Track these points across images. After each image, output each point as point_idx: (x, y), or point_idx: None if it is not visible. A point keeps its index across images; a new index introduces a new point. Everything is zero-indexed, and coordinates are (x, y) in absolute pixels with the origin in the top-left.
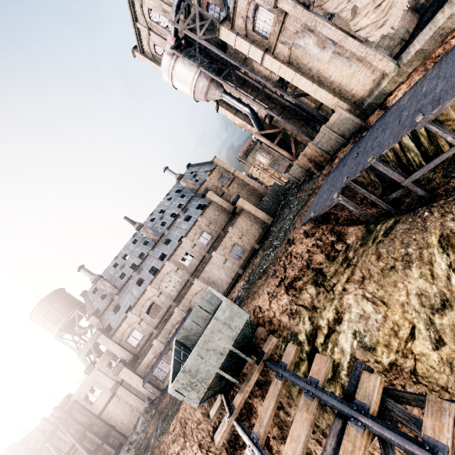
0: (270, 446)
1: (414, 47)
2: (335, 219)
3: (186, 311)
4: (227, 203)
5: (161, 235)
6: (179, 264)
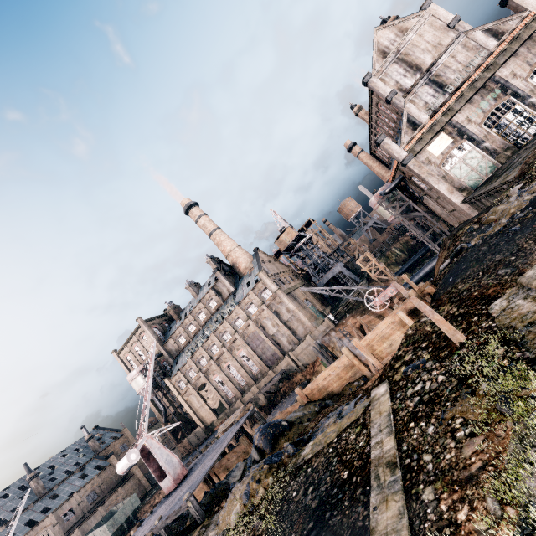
0: None
1: (221, 415)
2: None
3: None
4: None
5: (50, 489)
6: (60, 518)
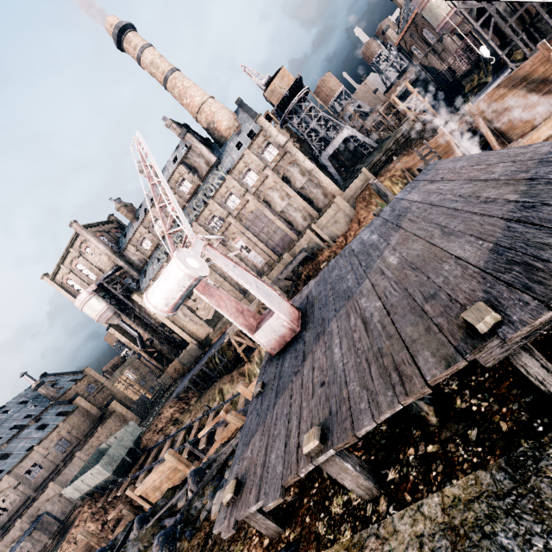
0: (144, 509)
1: (218, 325)
2: (187, 398)
3: (31, 522)
4: (96, 408)
5: None
6: (22, 477)
